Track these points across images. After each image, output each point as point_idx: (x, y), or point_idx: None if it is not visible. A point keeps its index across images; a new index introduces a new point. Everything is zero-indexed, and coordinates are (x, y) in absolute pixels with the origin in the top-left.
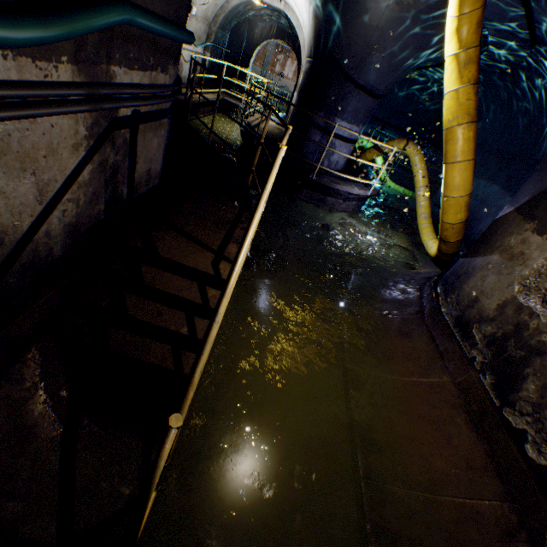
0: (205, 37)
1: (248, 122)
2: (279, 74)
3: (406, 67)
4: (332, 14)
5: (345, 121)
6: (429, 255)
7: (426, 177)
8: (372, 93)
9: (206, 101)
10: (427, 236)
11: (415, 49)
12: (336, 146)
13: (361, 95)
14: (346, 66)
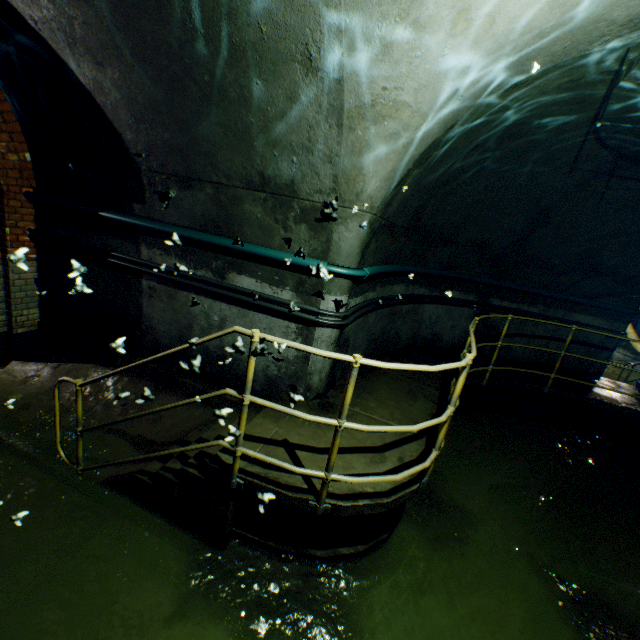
0: None
1: None
2: None
3: None
4: None
5: None
6: None
7: None
8: None
9: None
10: (639, 348)
11: None
12: None
13: None
14: None
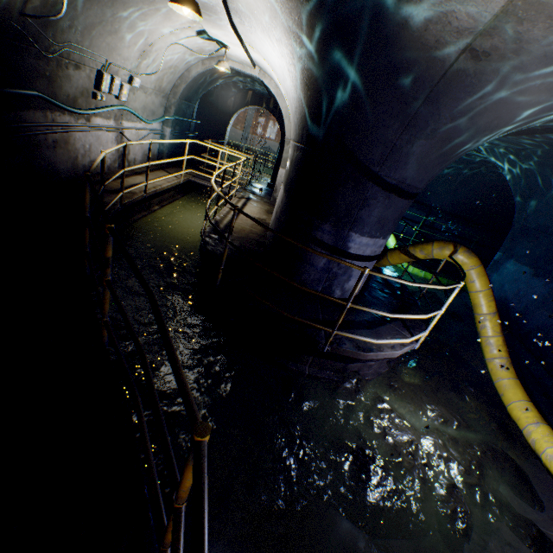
0: (162, 110)
1: (215, 222)
2: (261, 136)
3: (461, 154)
4: (338, 81)
5: (367, 235)
6: (552, 474)
7: (492, 298)
8: (407, 193)
9: (159, 190)
10: (522, 409)
11: (487, 129)
12: (353, 269)
13: (392, 198)
14: (366, 158)
